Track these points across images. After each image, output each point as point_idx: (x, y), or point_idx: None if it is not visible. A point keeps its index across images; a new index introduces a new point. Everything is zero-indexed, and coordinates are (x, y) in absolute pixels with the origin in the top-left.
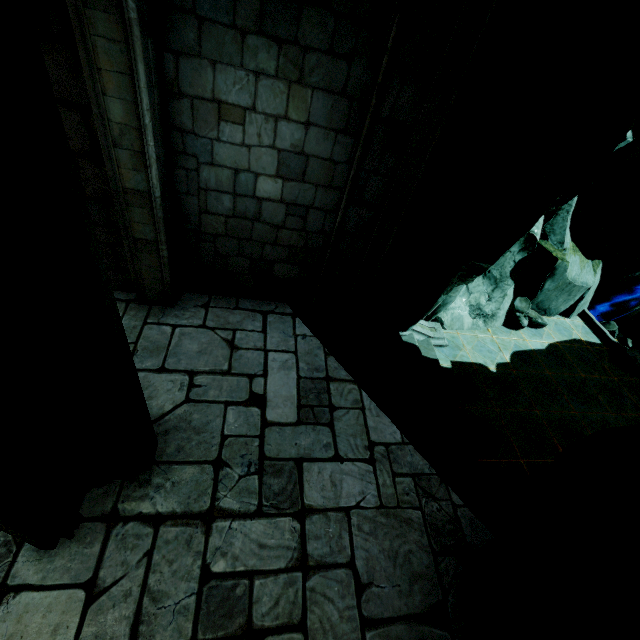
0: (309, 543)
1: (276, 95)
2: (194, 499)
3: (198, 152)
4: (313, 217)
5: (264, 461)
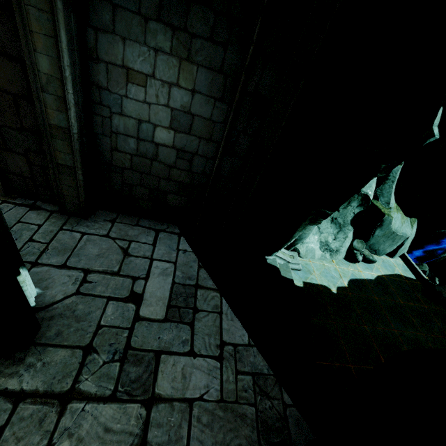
0: (151, 430)
1: (170, 67)
2: (58, 380)
3: (111, 104)
4: (197, 161)
5: (128, 350)
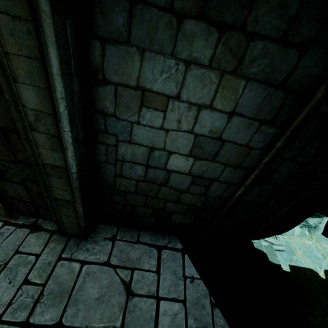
0: None
1: (204, 85)
2: None
3: (118, 132)
4: (215, 187)
5: None
